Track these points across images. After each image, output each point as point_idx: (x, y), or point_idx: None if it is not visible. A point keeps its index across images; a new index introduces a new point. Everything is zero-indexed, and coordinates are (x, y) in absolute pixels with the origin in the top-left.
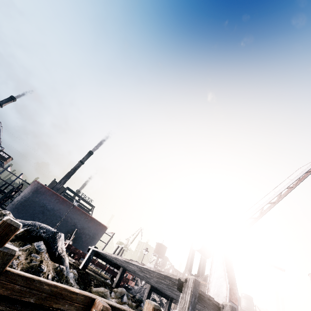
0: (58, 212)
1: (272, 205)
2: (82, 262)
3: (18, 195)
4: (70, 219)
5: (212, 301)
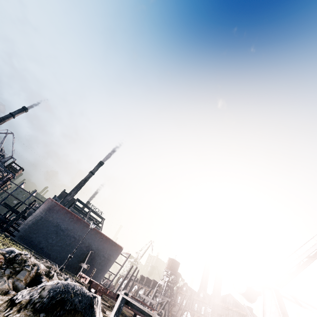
0: (72, 232)
1: None
2: (111, 313)
3: (32, 214)
4: (85, 239)
5: None
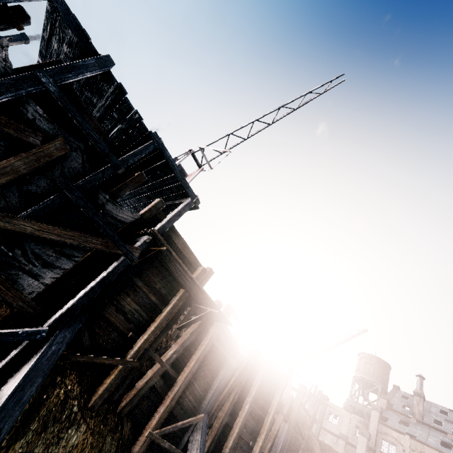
0: None
1: (265, 127)
2: None
3: None
4: None
5: (89, 42)
